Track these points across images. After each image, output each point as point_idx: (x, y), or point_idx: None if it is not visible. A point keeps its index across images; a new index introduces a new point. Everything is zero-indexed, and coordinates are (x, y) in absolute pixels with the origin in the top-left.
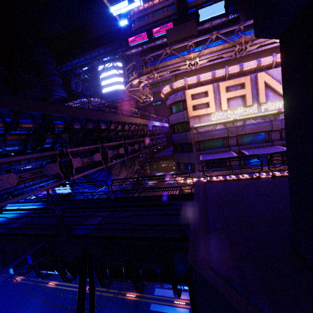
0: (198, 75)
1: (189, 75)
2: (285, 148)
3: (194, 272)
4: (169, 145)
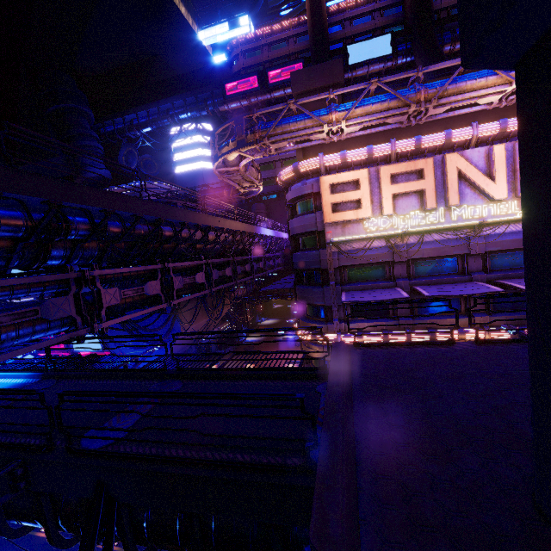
0: (343, 151)
1: (328, 151)
2: (492, 287)
3: None
4: (289, 270)
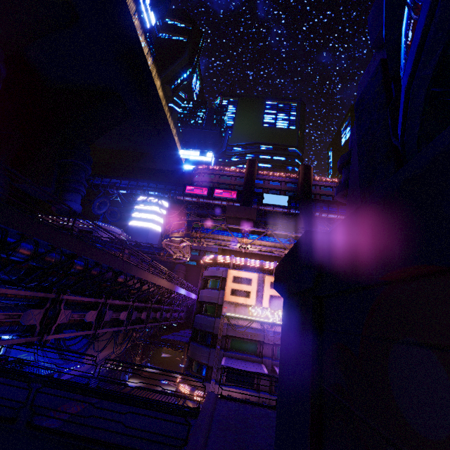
0: (246, 258)
1: (238, 253)
2: None
3: None
4: (187, 325)
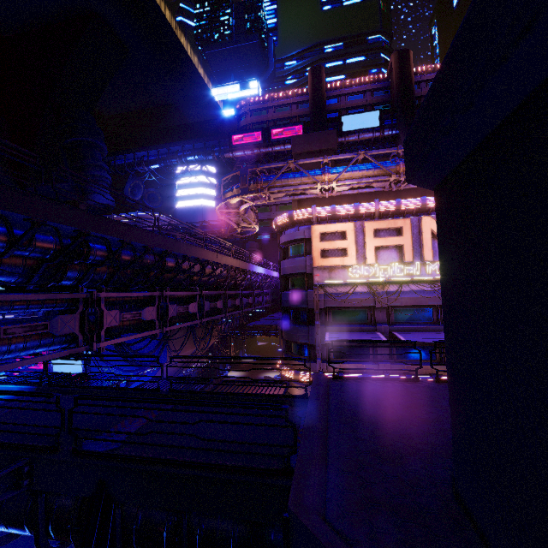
0: (333, 205)
1: (320, 203)
2: None
3: (297, 525)
4: (276, 308)
